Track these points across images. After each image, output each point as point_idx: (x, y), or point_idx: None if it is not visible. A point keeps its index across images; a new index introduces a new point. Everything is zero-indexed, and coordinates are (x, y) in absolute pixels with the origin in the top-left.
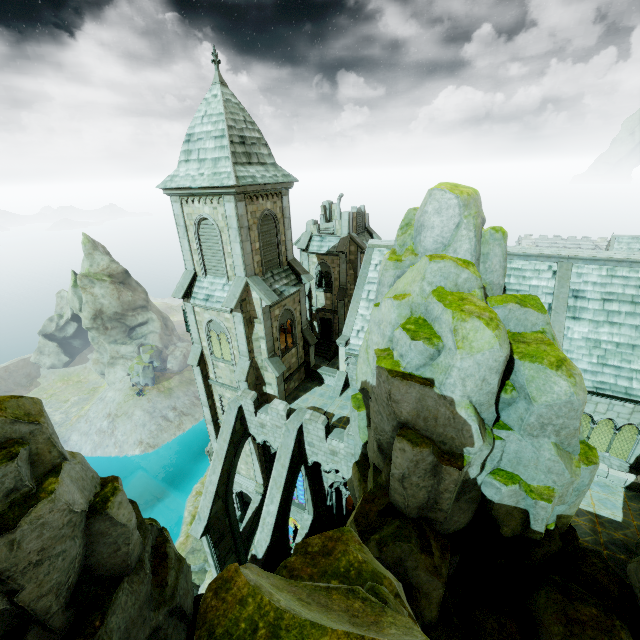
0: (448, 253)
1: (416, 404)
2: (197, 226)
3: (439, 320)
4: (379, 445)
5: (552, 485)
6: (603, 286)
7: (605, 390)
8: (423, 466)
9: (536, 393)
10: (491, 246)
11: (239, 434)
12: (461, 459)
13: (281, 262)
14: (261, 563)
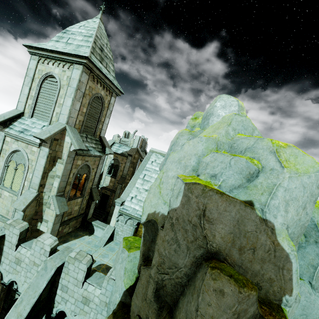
0: None
1: (233, 227)
2: (43, 80)
3: (252, 148)
4: (157, 288)
5: None
6: None
7: None
8: None
9: None
10: None
11: None
12: (282, 313)
13: (95, 133)
14: None
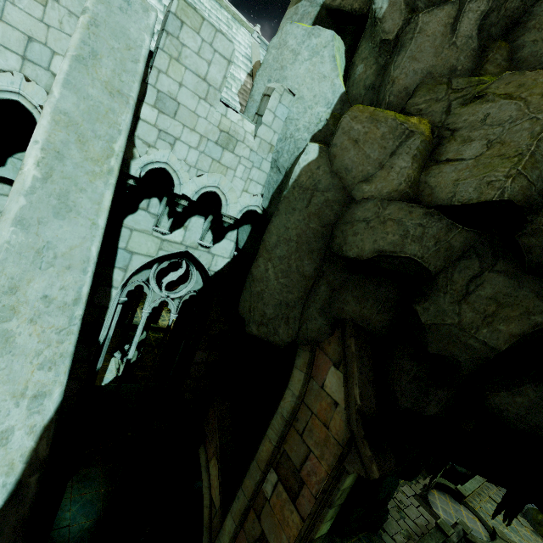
0: None
1: None
2: None
3: None
4: (487, 13)
5: None
6: None
7: None
8: None
9: None
10: None
11: None
12: None
13: None
14: (11, 535)
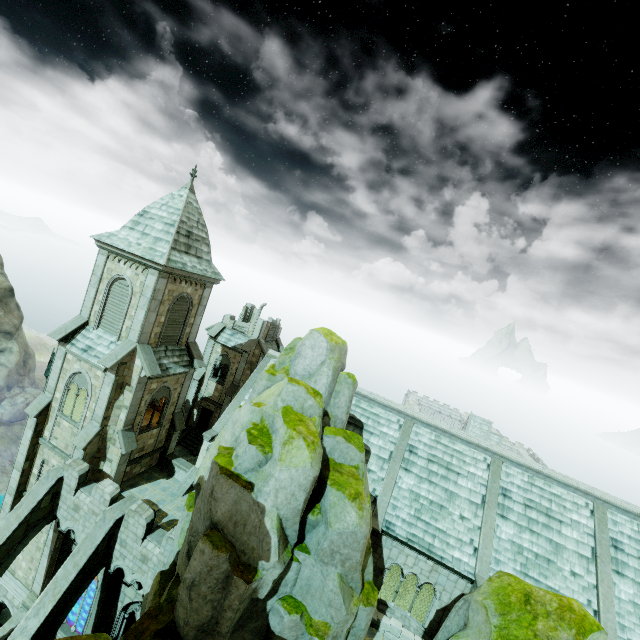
0: (311, 381)
1: (232, 506)
2: (113, 282)
3: (277, 432)
4: (189, 549)
5: (330, 621)
6: (431, 448)
7: (414, 543)
8: (216, 574)
9: (333, 519)
10: (343, 387)
11: (42, 513)
12: (254, 573)
13: (180, 341)
14: None
